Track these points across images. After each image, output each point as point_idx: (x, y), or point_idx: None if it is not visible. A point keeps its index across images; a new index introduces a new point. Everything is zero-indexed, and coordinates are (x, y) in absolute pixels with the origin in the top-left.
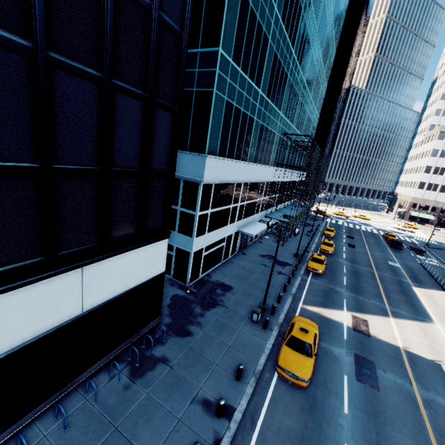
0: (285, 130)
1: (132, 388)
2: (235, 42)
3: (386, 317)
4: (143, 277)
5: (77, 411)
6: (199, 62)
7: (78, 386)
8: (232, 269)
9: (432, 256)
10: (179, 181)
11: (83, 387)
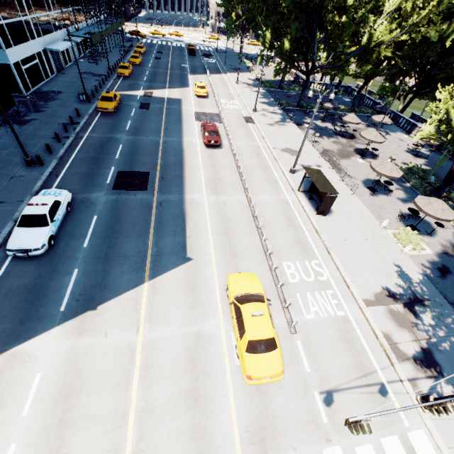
0: None
1: (24, 127)
2: None
3: (164, 89)
4: None
5: (1, 135)
6: None
7: None
8: (57, 83)
9: (215, 58)
10: None
11: None
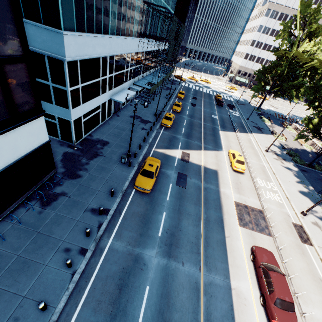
0: None
1: (44, 212)
2: None
3: (200, 150)
4: (30, 147)
5: (9, 230)
6: None
7: (5, 218)
8: (109, 129)
9: (237, 110)
10: (42, 56)
11: (8, 218)
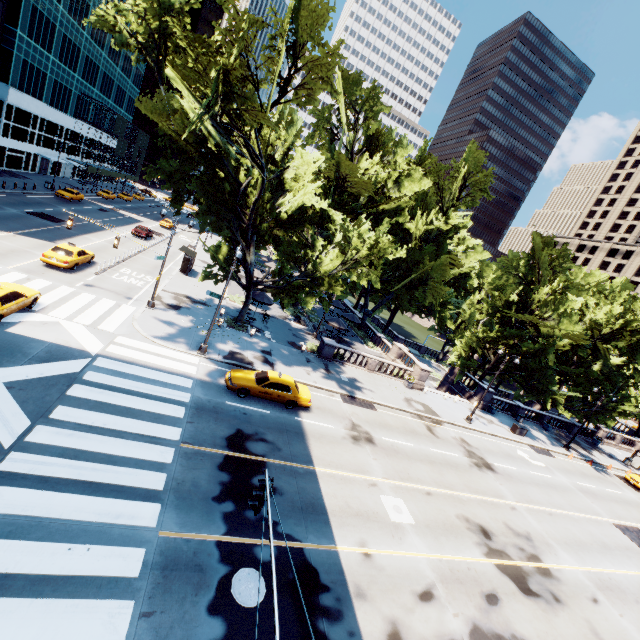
0: (85, 91)
1: None
2: (29, 28)
3: (134, 214)
4: None
5: None
6: (4, 31)
7: None
8: (32, 176)
9: None
10: None
11: None
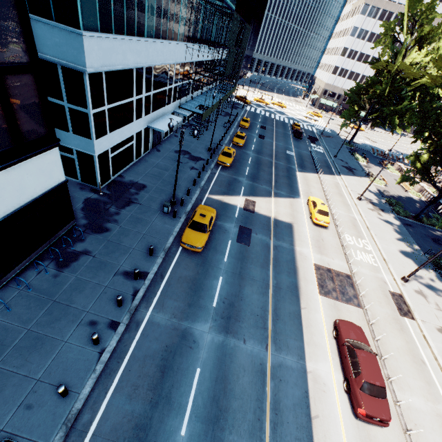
0: None
1: (61, 275)
2: None
3: (269, 198)
4: (41, 189)
5: (15, 298)
6: None
7: (9, 283)
8: (146, 168)
9: (321, 144)
10: (54, 66)
11: (14, 283)
